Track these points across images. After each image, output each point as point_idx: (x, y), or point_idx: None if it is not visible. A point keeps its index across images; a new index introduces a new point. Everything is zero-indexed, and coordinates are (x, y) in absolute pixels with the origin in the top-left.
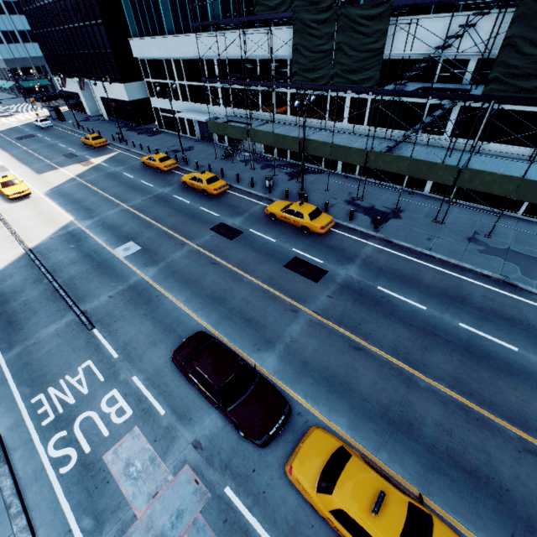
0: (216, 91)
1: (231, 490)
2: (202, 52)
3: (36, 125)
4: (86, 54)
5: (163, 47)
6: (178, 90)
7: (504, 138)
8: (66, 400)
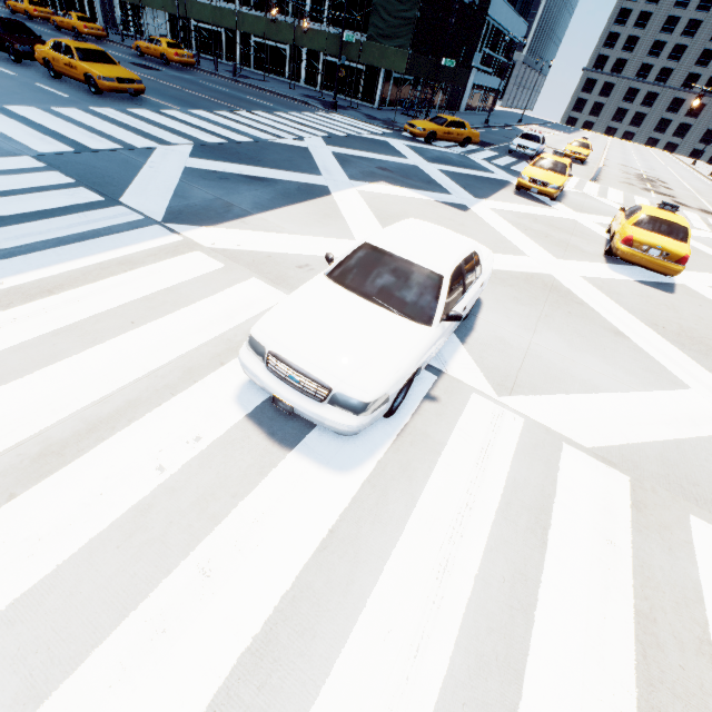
0: None
1: None
2: None
3: None
4: None
5: None
6: None
7: (340, 22)
8: None
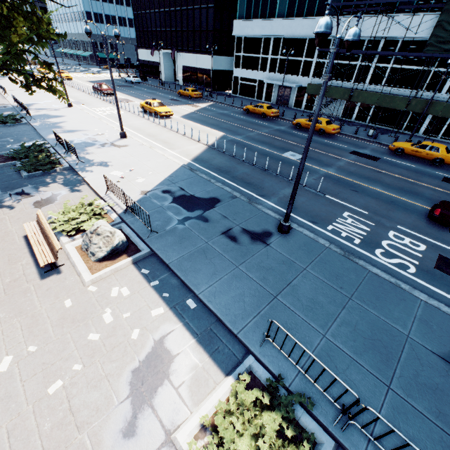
0: (309, 65)
1: None
2: (310, 32)
3: (126, 80)
4: (182, 31)
5: (268, 27)
6: (268, 62)
7: None
8: (357, 232)
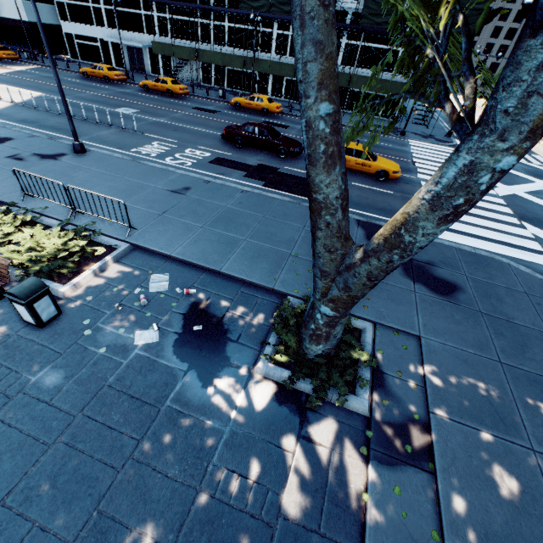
0: (151, 20)
1: (288, 167)
2: None
3: None
4: None
5: None
6: (103, 15)
7: (369, 65)
8: (158, 151)
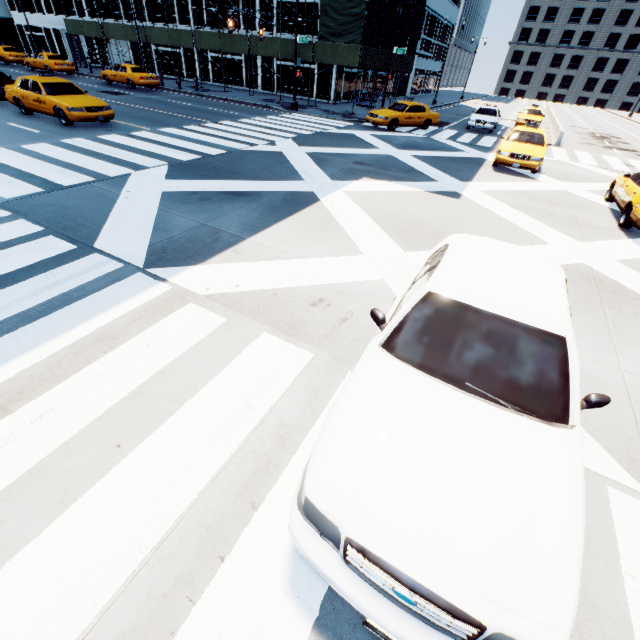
0: None
1: None
2: None
3: None
4: None
5: None
6: None
7: (290, 28)
8: None
